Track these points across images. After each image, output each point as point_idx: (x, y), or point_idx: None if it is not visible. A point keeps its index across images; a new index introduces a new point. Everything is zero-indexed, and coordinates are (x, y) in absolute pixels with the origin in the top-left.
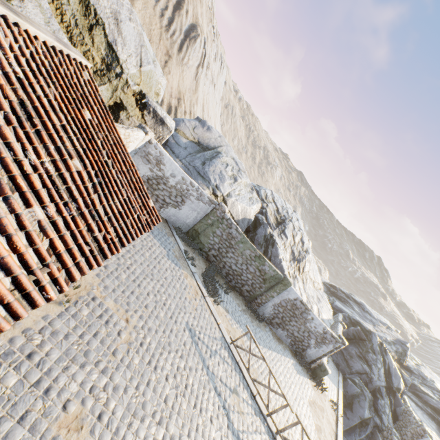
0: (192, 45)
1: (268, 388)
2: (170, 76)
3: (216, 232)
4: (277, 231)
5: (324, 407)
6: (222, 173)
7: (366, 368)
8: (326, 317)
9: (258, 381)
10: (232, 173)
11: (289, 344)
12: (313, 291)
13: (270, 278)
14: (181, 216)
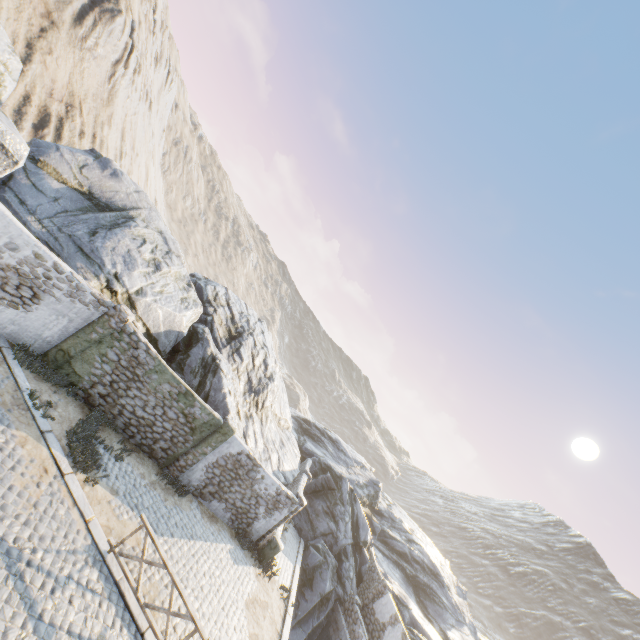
0: (105, 21)
1: (168, 613)
2: (53, 59)
3: (107, 355)
4: (228, 350)
5: (270, 601)
6: (132, 254)
7: (333, 526)
8: (290, 468)
9: (153, 606)
10: (153, 256)
11: (228, 520)
12: (276, 433)
13: (203, 425)
14: (32, 325)
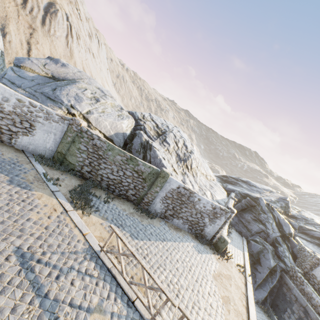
0: (54, 18)
1: (145, 287)
2: (40, 46)
3: (80, 148)
4: (158, 141)
5: (231, 274)
6: (79, 95)
7: (262, 227)
8: (220, 198)
9: (134, 283)
10: (93, 96)
11: (187, 229)
12: (205, 181)
13: (148, 175)
14: (39, 143)
